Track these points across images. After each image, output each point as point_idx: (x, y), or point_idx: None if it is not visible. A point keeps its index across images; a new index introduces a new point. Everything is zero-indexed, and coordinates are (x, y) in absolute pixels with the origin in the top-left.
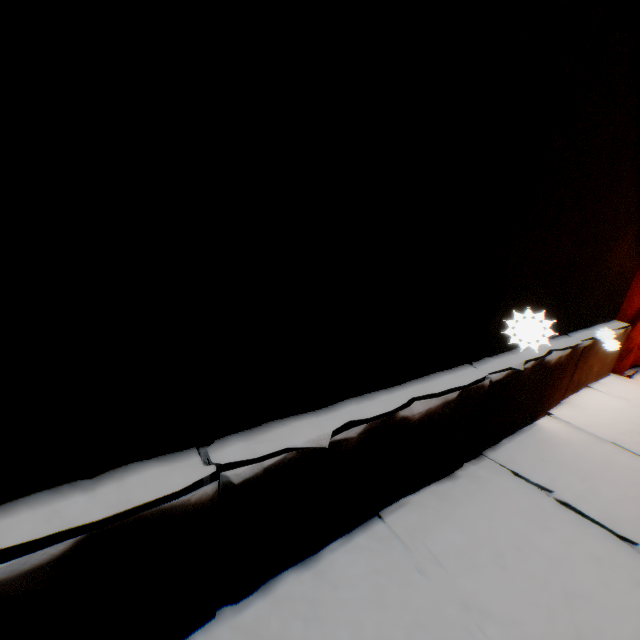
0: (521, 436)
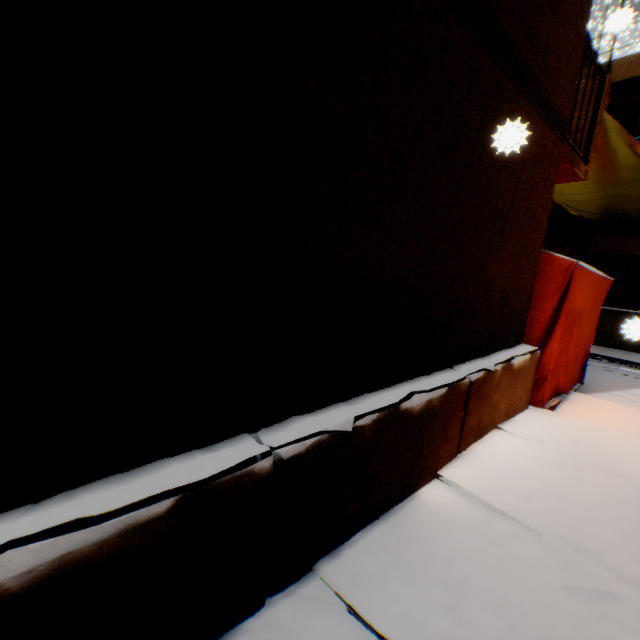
0: (387, 522)
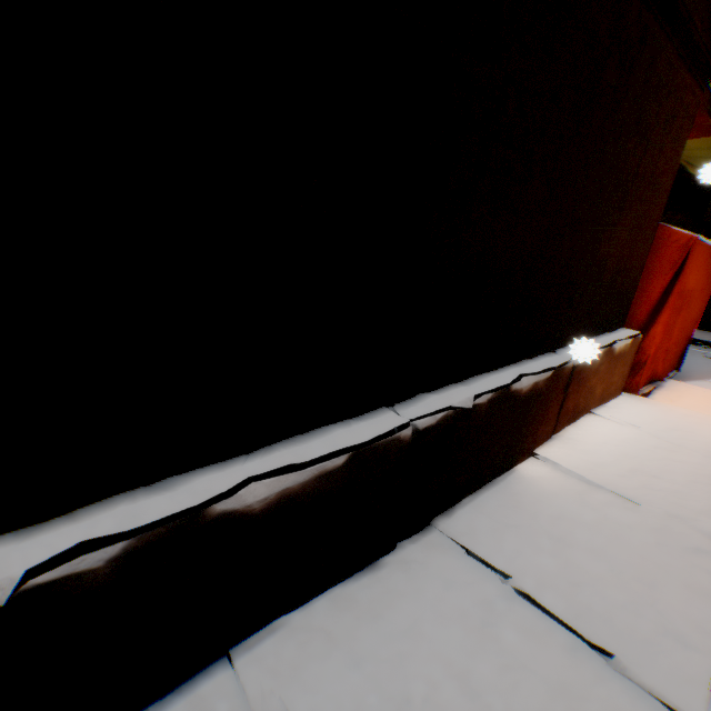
0: (490, 491)
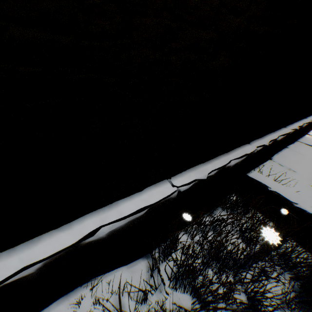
0: (303, 138)
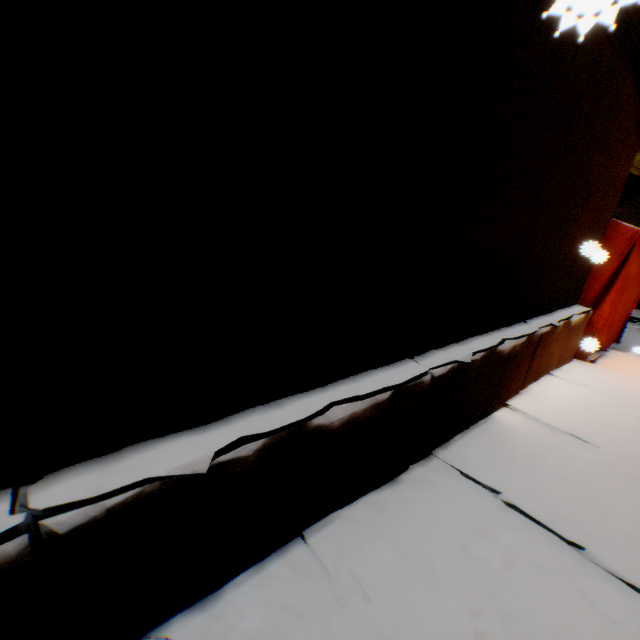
0: (475, 431)
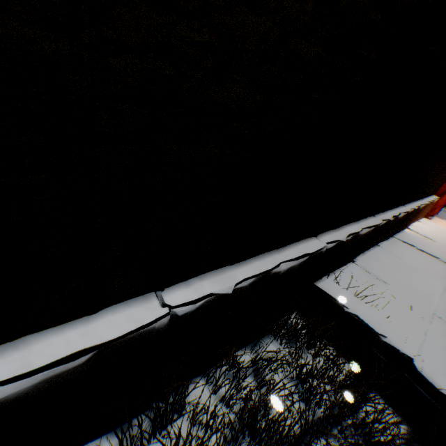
0: (401, 233)
